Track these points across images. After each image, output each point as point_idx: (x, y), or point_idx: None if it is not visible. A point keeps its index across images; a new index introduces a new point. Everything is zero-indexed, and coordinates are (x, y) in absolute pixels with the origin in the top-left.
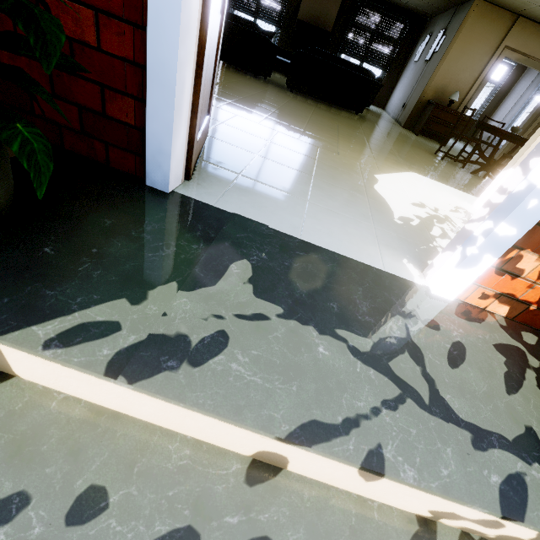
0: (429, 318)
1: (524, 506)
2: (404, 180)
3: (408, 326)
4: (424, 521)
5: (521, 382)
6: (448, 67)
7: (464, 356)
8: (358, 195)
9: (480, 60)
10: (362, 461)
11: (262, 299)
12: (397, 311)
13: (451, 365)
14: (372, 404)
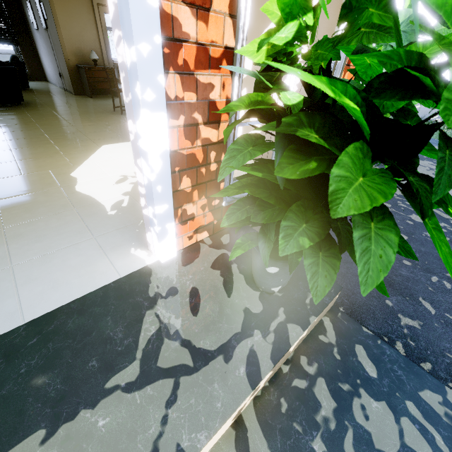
0: (168, 289)
1: (259, 368)
2: (100, 160)
3: (158, 313)
4: (236, 422)
5: (232, 280)
6: (68, 31)
7: (199, 297)
8: (64, 212)
9: (88, 19)
10: None
11: (14, 445)
12: (145, 308)
13: (195, 314)
14: (160, 418)
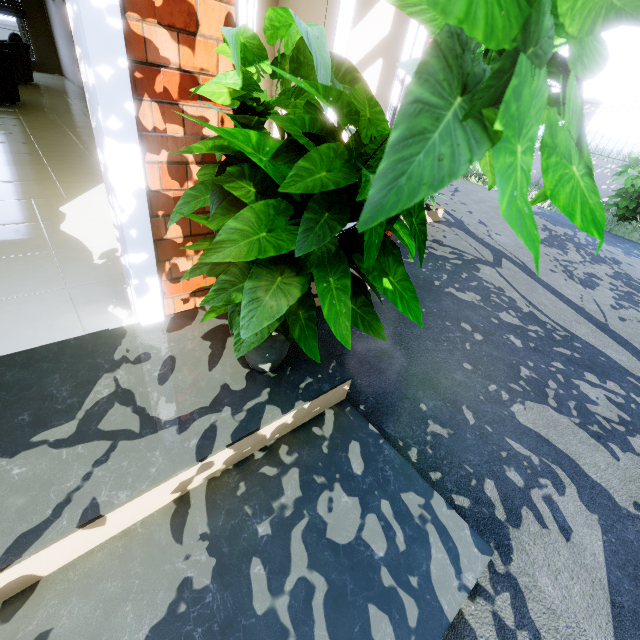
0: (139, 354)
1: (213, 443)
2: (105, 195)
3: (118, 377)
4: (180, 498)
5: (222, 354)
6: None
7: (174, 366)
8: (37, 254)
9: None
10: (78, 523)
11: None
12: (105, 370)
13: (162, 383)
14: (83, 474)
